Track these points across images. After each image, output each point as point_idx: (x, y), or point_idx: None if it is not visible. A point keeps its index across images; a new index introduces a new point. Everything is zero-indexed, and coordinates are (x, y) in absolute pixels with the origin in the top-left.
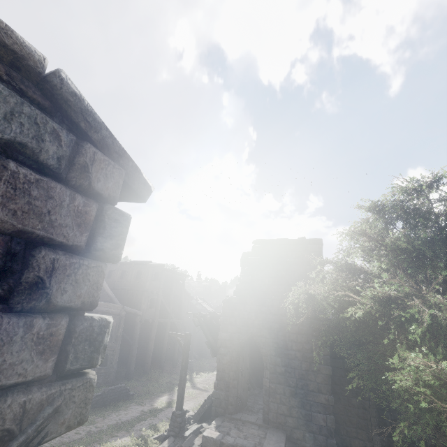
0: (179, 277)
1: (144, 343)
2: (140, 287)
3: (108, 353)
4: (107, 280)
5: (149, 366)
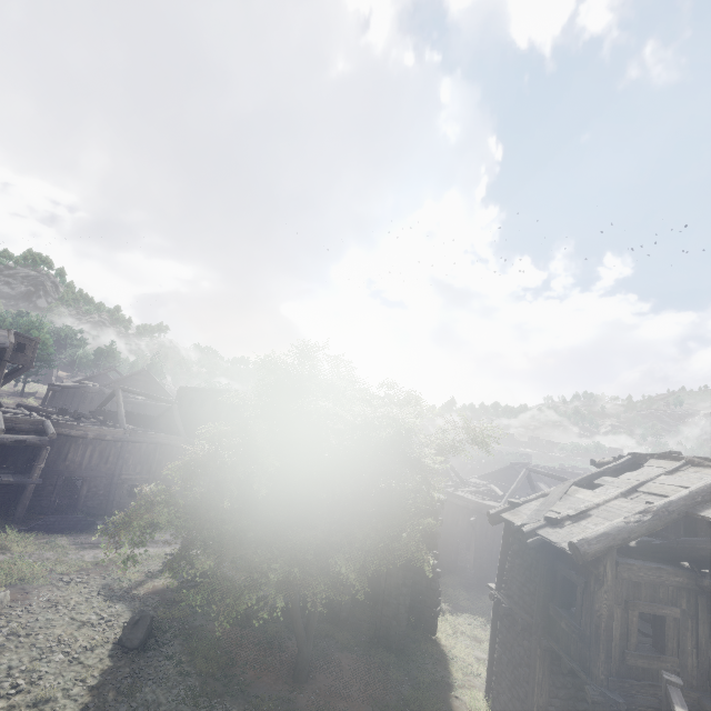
0: None
1: None
2: (216, 419)
3: (171, 485)
4: (189, 408)
5: None
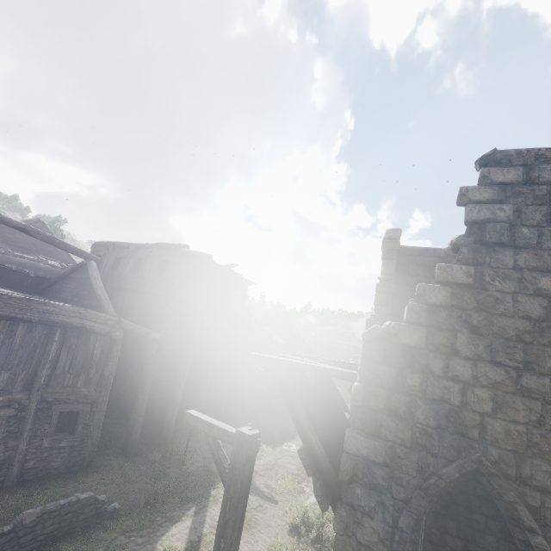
0: (236, 283)
1: (169, 386)
2: (164, 289)
3: (79, 410)
4: (112, 273)
5: (172, 429)
